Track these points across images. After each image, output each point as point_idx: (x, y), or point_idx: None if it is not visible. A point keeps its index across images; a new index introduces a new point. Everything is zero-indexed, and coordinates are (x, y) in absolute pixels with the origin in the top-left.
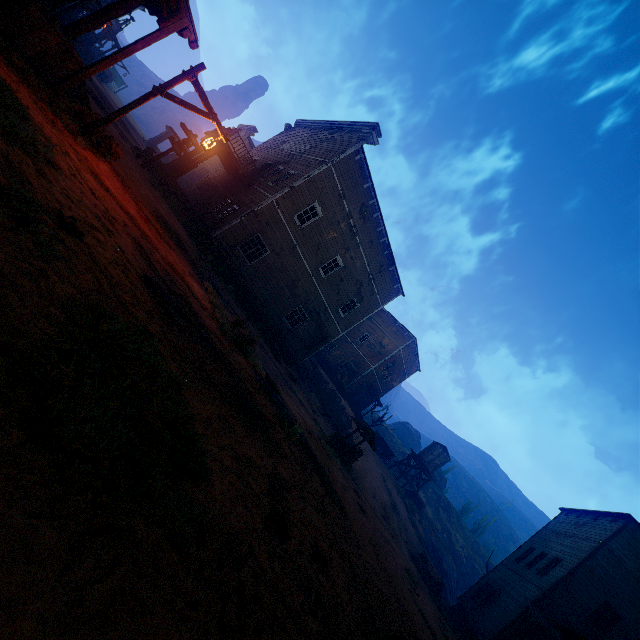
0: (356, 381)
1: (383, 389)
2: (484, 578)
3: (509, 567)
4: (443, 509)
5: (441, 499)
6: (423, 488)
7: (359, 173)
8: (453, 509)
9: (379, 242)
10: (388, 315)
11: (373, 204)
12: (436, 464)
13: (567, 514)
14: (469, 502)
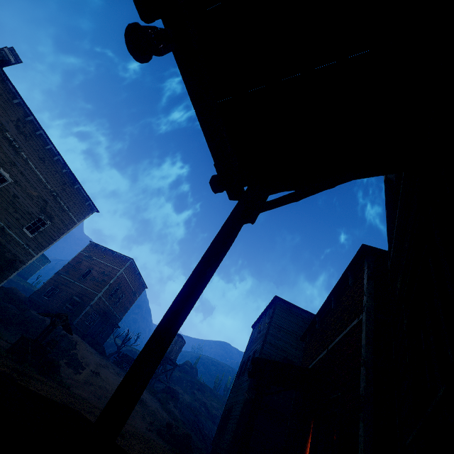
0: (85, 313)
1: (119, 313)
2: (224, 409)
3: (235, 386)
4: (198, 390)
5: (195, 383)
6: (179, 383)
7: (2, 87)
8: (206, 386)
9: (53, 160)
10: (106, 249)
11: (32, 122)
12: (176, 351)
13: (255, 326)
14: (217, 376)
